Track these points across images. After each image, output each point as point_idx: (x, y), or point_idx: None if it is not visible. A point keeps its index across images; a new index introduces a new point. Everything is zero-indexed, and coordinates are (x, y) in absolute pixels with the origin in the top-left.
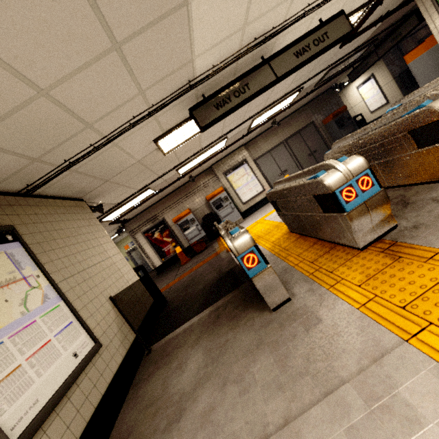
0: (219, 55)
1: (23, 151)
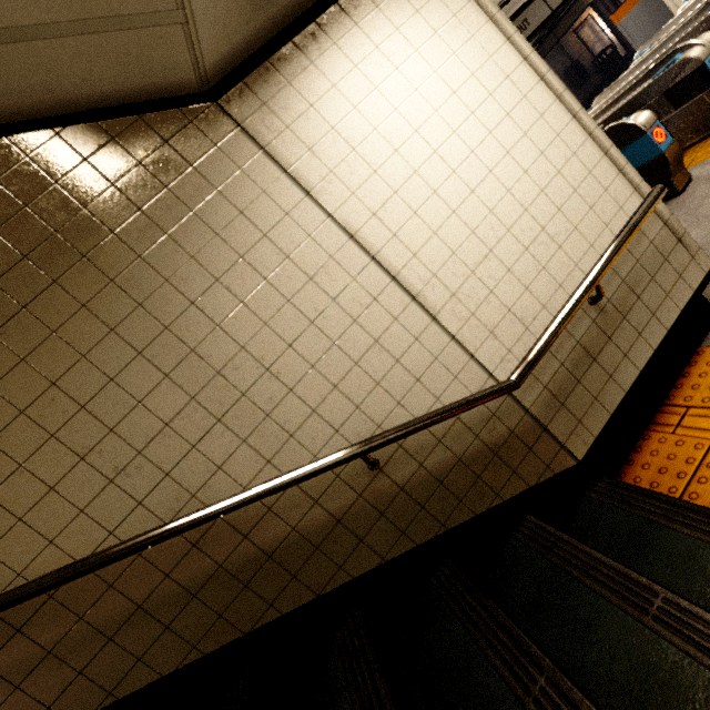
0: None
1: None
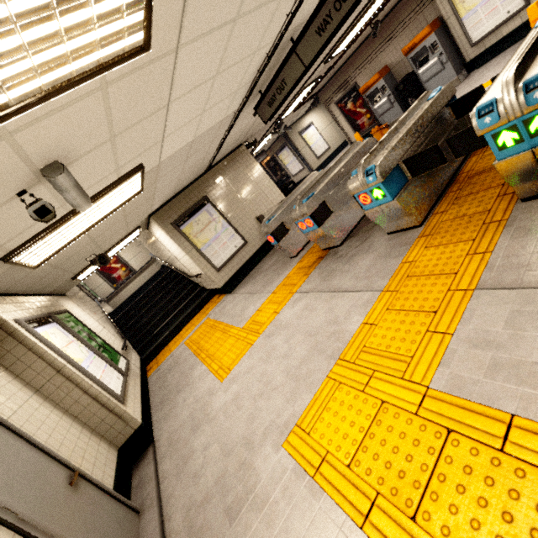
0: (240, 97)
1: (192, 174)
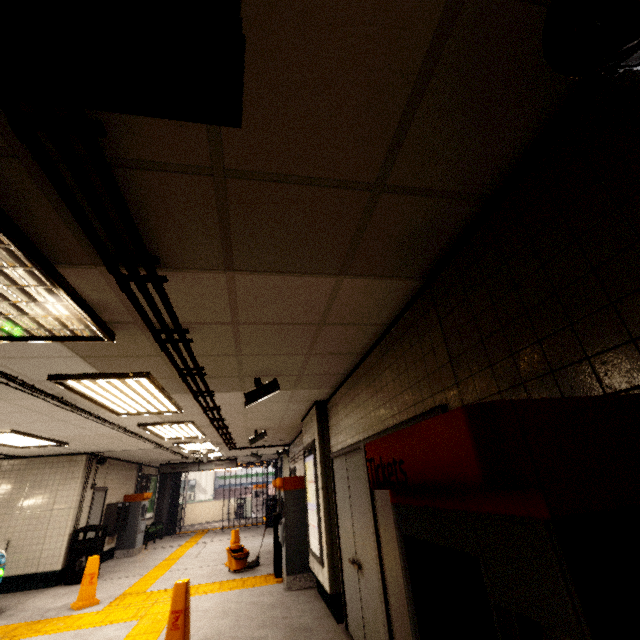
0: None
1: None
